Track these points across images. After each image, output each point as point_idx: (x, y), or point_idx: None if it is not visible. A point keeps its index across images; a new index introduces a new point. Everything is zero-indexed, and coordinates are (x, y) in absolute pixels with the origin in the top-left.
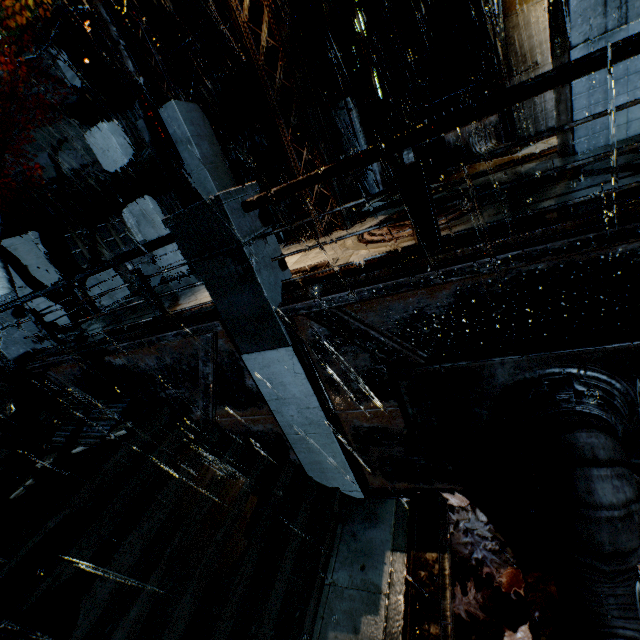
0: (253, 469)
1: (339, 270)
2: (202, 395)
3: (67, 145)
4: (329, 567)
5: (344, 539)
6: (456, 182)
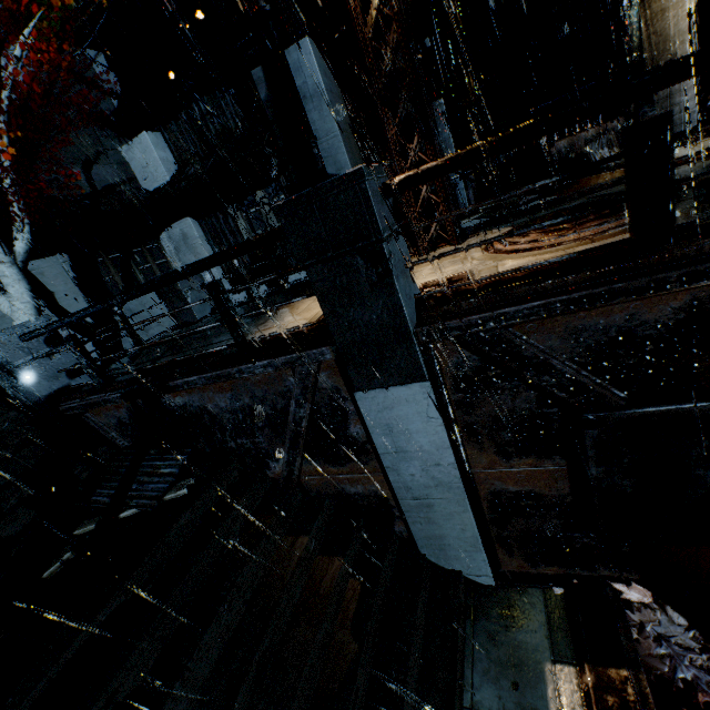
0: (351, 543)
1: (498, 280)
2: (288, 445)
3: (103, 159)
4: (465, 682)
5: (479, 642)
6: (596, 188)
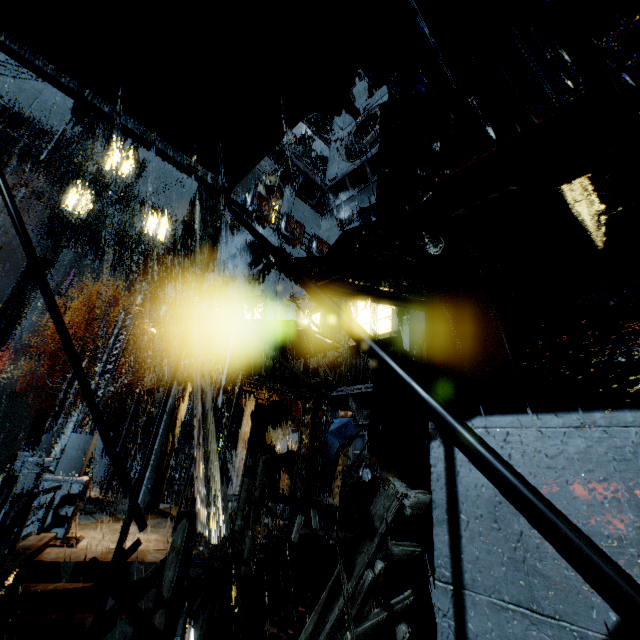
0: None
1: None
2: None
3: None
4: None
5: None
6: None
